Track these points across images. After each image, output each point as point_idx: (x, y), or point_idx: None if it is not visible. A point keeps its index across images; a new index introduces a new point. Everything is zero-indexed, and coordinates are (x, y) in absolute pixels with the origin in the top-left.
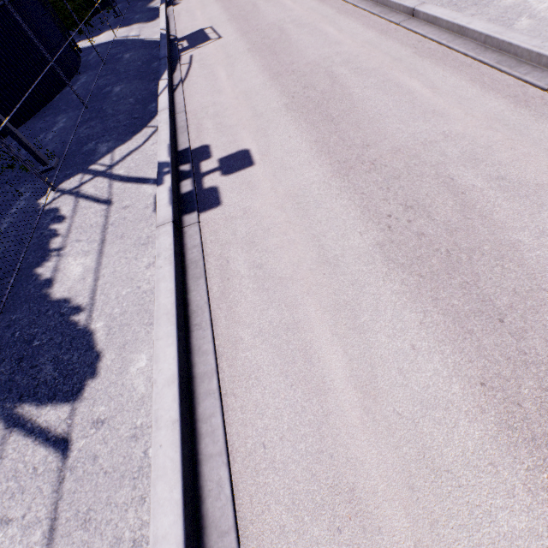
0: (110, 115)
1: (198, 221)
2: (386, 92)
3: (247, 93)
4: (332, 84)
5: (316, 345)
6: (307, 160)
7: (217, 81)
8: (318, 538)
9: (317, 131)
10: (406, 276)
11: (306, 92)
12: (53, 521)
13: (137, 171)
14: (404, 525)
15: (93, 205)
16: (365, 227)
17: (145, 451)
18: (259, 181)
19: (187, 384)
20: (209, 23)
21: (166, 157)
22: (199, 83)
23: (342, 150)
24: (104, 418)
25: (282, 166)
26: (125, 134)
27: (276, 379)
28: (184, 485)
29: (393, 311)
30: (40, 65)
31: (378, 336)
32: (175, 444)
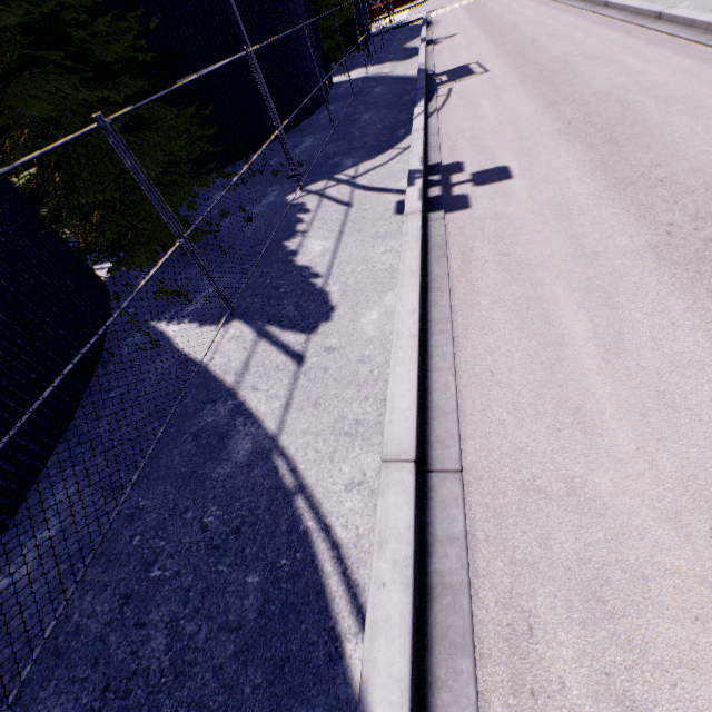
0: (357, 137)
1: (444, 218)
2: (696, 118)
3: (513, 120)
4: (623, 111)
5: (559, 313)
6: (577, 176)
7: (479, 110)
8: (535, 431)
9: (594, 152)
10: (679, 272)
11: (586, 119)
12: (289, 400)
13: (379, 183)
14: (629, 436)
15: (335, 205)
16: (637, 232)
17: (371, 371)
18: (516, 191)
19: (421, 324)
20: (475, 59)
21: (418, 166)
22: (456, 111)
23: (623, 168)
24: (335, 347)
25: (544, 180)
26: (370, 153)
27: (511, 332)
28: (418, 374)
29: (655, 296)
30: (299, 92)
31: (632, 313)
32: (414, 348)
